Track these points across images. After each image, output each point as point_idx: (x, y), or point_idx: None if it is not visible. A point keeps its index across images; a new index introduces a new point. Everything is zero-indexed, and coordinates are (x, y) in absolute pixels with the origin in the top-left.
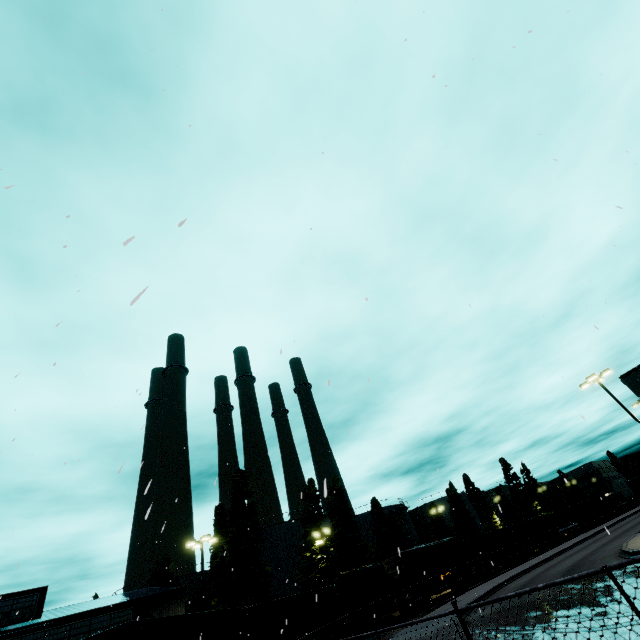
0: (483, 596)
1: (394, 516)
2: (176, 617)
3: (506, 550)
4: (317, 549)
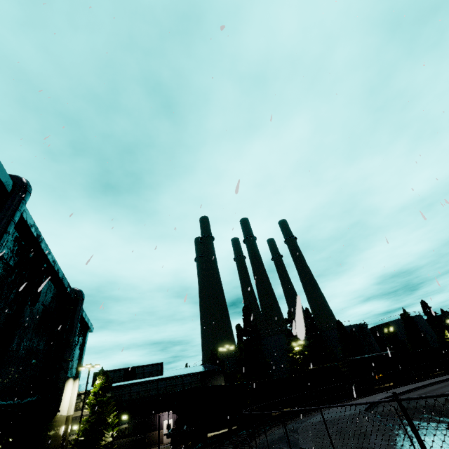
0: (403, 392)
1: (354, 332)
2: (211, 386)
3: (445, 361)
4: (296, 352)
